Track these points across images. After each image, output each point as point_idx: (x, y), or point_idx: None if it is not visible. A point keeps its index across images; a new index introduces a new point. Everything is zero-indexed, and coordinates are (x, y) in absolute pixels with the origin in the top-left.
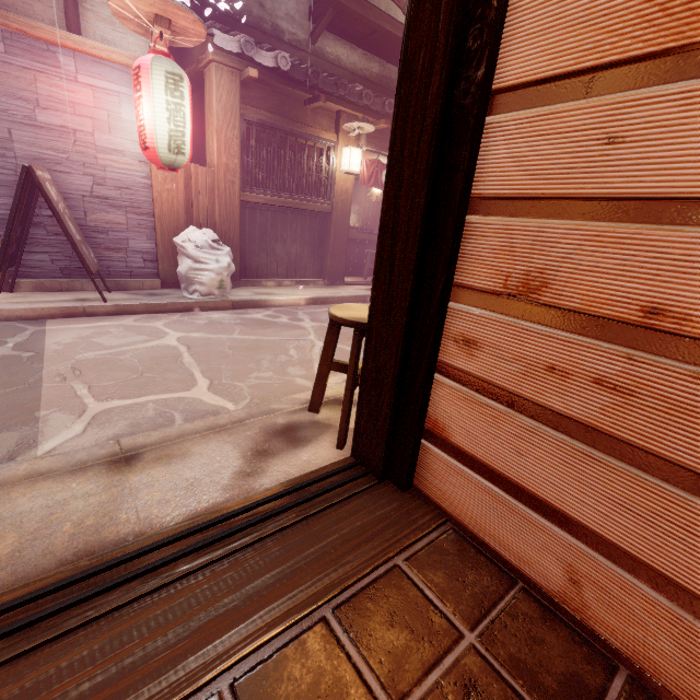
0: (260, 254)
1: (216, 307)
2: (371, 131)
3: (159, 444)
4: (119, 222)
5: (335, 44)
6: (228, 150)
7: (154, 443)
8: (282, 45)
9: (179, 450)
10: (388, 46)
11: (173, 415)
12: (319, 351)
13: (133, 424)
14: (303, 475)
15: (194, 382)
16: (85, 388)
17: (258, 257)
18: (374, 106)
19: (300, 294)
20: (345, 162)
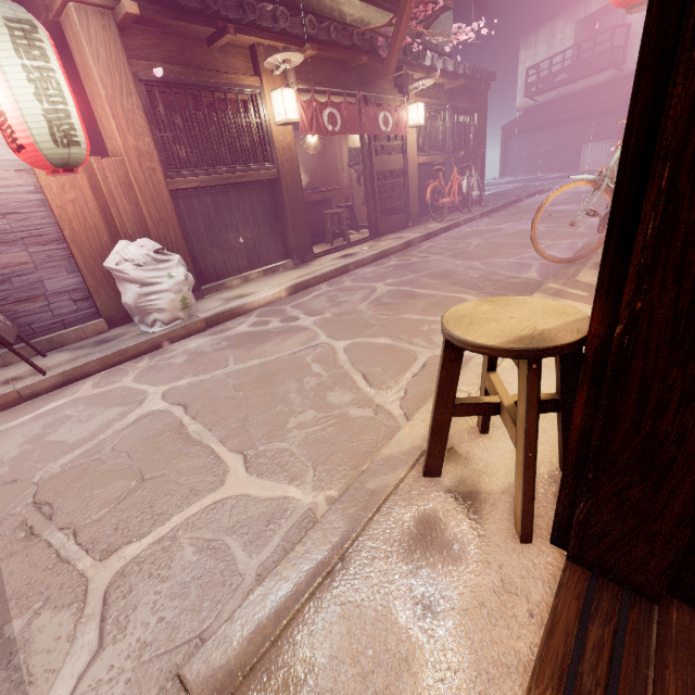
0: (213, 250)
1: (187, 333)
2: (299, 63)
3: (254, 659)
4: (21, 262)
5: None
6: (131, 127)
7: (245, 659)
8: None
9: (296, 659)
10: None
11: (223, 543)
12: (346, 356)
13: (174, 590)
14: (542, 647)
15: (221, 465)
16: (70, 539)
17: (212, 255)
18: (293, 29)
19: (277, 286)
20: (278, 110)
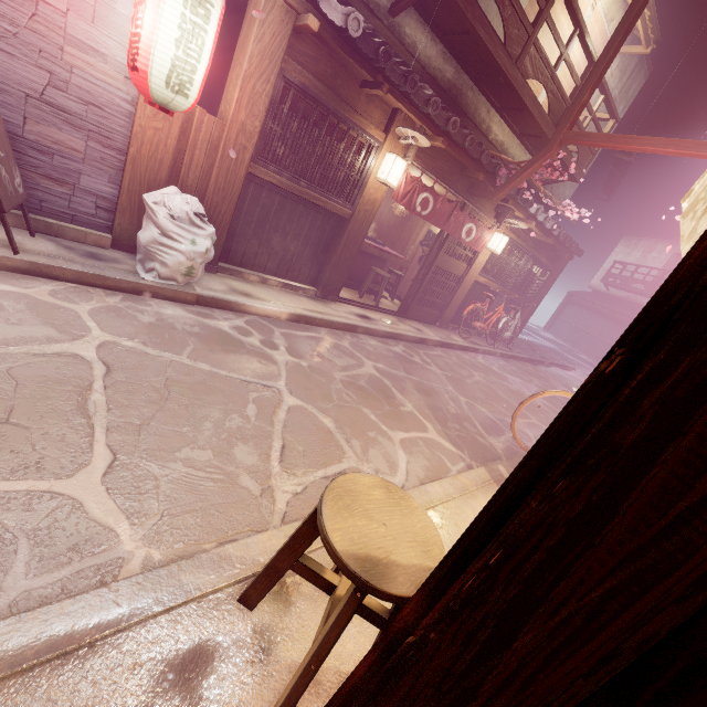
0: (252, 240)
1: (174, 298)
2: (424, 146)
3: None
4: (74, 147)
5: (417, 26)
6: (250, 106)
7: None
8: (357, 1)
9: None
10: (473, 55)
11: (16, 542)
12: (285, 416)
13: None
14: None
15: (86, 454)
16: None
17: (249, 243)
18: (437, 119)
19: (284, 305)
20: (384, 169)
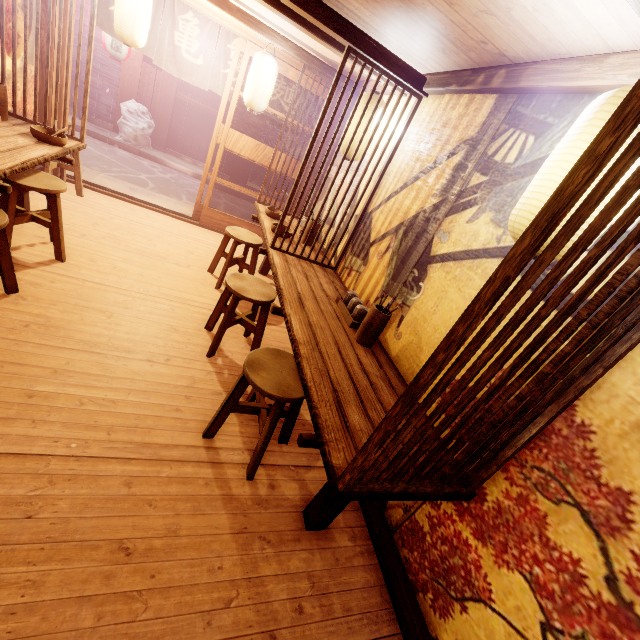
0: (188, 139)
1: (128, 150)
2: None
3: None
4: (98, 84)
5: None
6: None
7: None
8: None
9: None
10: None
11: None
12: (131, 176)
13: None
14: None
15: None
16: None
17: (186, 140)
18: None
19: (192, 169)
20: None
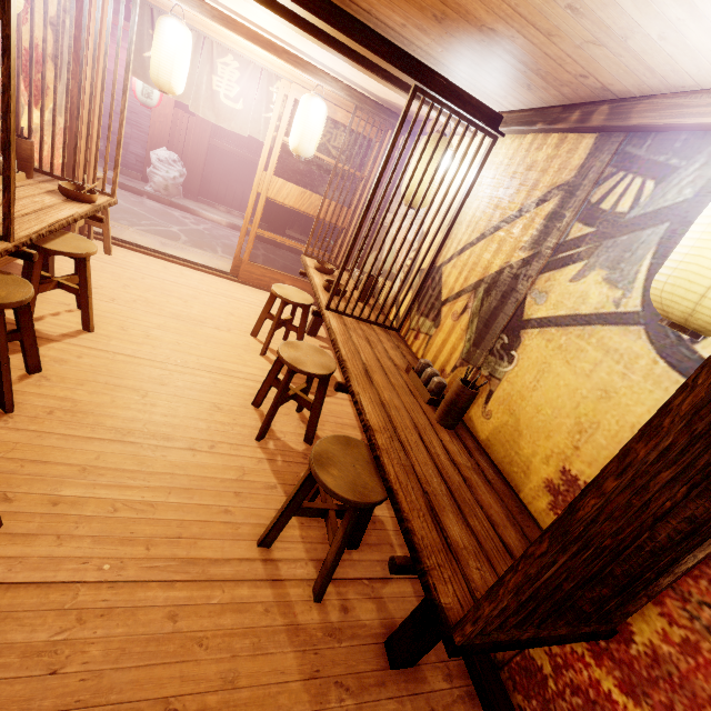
0: (222, 186)
1: (158, 200)
2: None
3: None
4: (127, 132)
5: None
6: None
7: None
8: None
9: None
10: None
11: None
12: (162, 229)
13: None
14: None
15: None
16: None
17: (220, 188)
18: None
19: (227, 219)
20: None
